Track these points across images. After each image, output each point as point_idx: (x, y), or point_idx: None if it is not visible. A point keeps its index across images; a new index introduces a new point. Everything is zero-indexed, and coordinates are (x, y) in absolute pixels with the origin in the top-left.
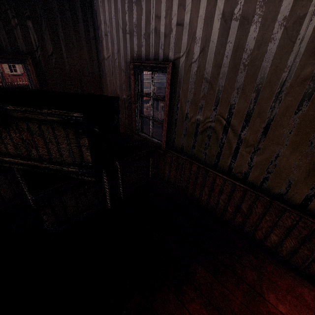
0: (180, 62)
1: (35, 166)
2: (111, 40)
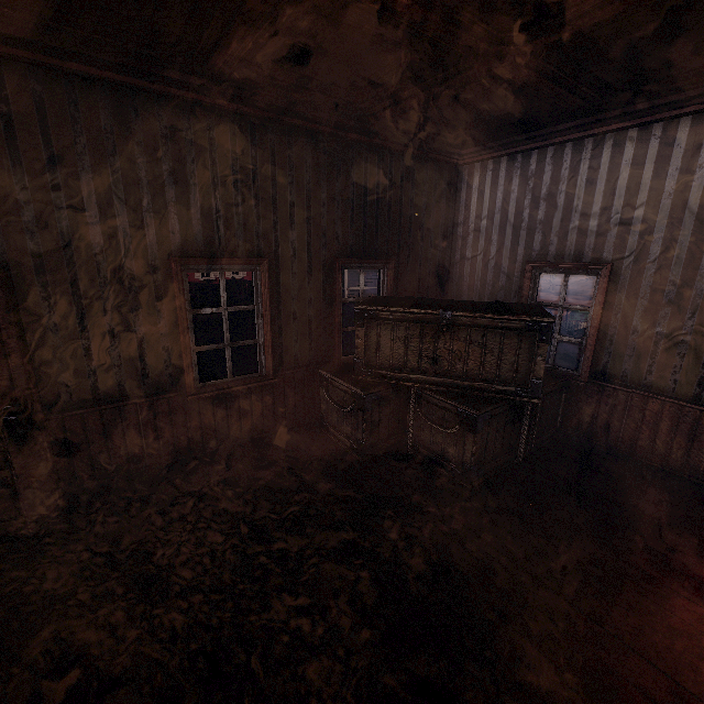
0: (624, 263)
1: (452, 384)
2: (486, 237)
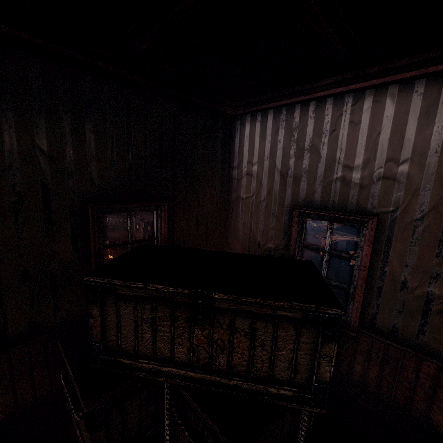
0: (390, 217)
1: (214, 382)
2: (257, 181)
